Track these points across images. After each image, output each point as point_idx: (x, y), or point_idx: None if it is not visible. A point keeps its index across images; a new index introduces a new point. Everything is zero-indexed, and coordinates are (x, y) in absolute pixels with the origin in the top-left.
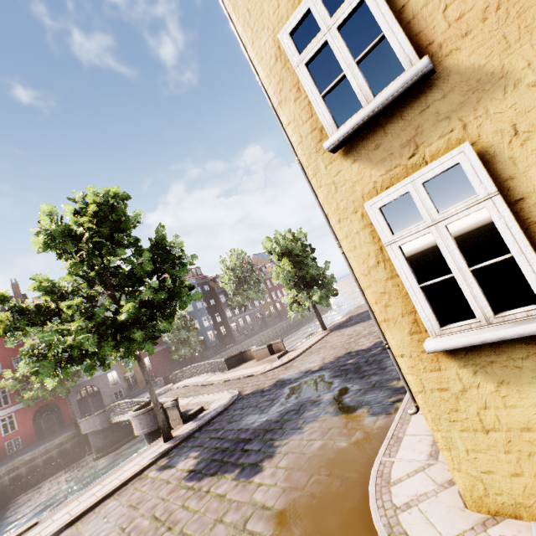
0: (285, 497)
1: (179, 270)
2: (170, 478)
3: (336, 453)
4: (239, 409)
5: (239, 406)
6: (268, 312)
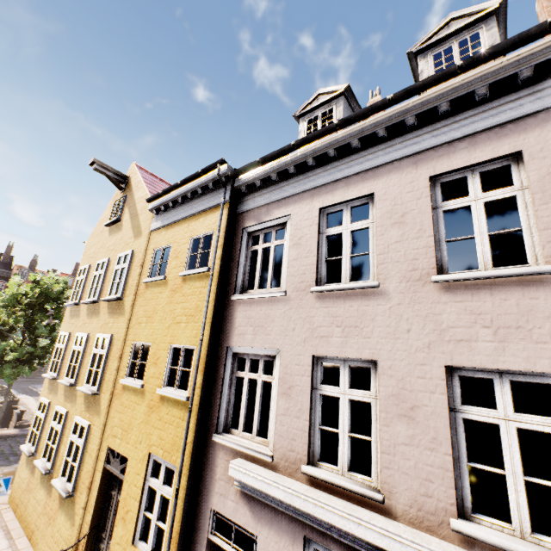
0: None
1: None
2: None
3: None
4: None
5: None
6: None
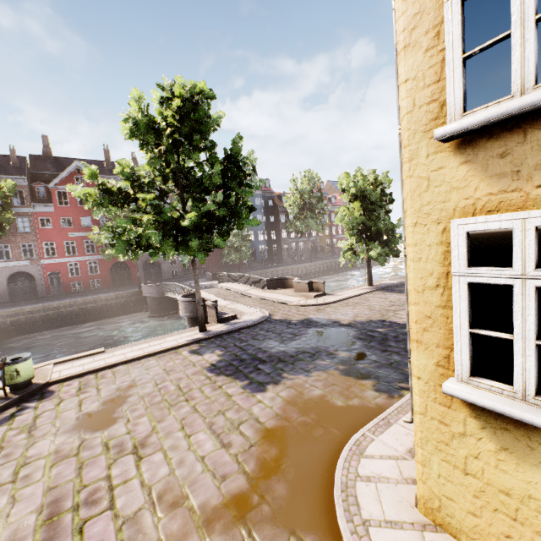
0: (275, 421)
1: (244, 192)
2: (196, 363)
3: (329, 407)
4: (264, 330)
5: (265, 327)
6: (322, 245)
